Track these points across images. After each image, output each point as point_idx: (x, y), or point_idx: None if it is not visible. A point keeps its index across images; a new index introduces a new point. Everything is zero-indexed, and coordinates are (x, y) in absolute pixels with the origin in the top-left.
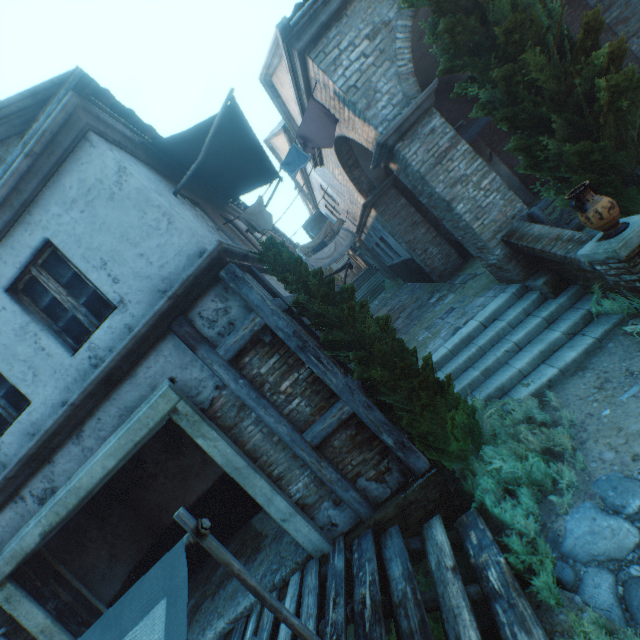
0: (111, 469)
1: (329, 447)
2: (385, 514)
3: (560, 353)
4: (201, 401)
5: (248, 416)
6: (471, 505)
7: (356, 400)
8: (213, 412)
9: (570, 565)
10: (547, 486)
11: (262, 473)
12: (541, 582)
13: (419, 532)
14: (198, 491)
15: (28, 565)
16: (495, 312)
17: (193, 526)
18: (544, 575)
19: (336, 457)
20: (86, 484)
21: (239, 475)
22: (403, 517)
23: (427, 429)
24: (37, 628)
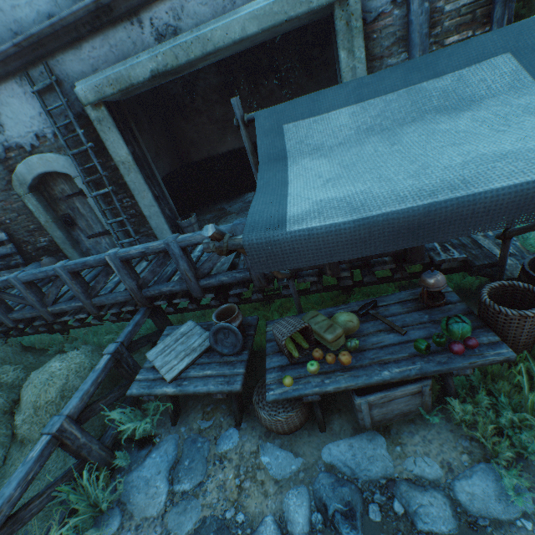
0: (248, 36)
1: None
2: None
3: None
4: (368, 9)
5: (397, 55)
6: None
7: None
8: (371, 30)
9: None
10: None
11: None
12: None
13: None
14: (230, 146)
15: (113, 106)
16: None
17: None
18: None
19: None
20: (217, 40)
21: None
22: None
23: None
24: (119, 158)
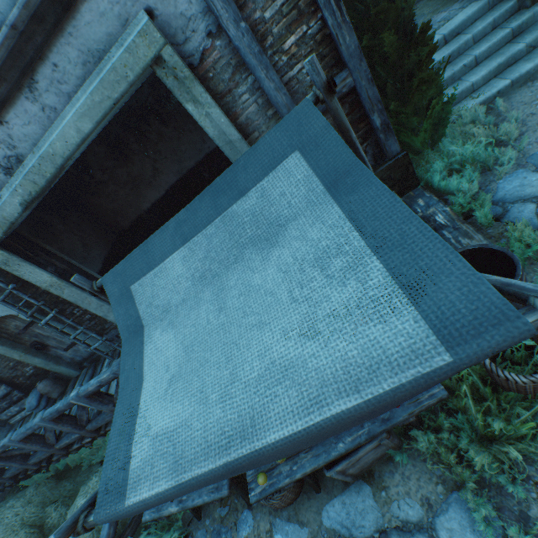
0: (88, 134)
1: None
2: None
3: (515, 67)
4: (189, 54)
5: (244, 82)
6: (420, 184)
7: (362, 70)
8: (204, 72)
9: (499, 206)
10: (488, 164)
11: None
12: (481, 215)
13: None
14: (151, 199)
15: (11, 240)
16: (462, 25)
17: (324, 80)
18: (485, 210)
19: None
20: (61, 151)
21: (230, 151)
22: None
23: (405, 118)
24: (45, 284)
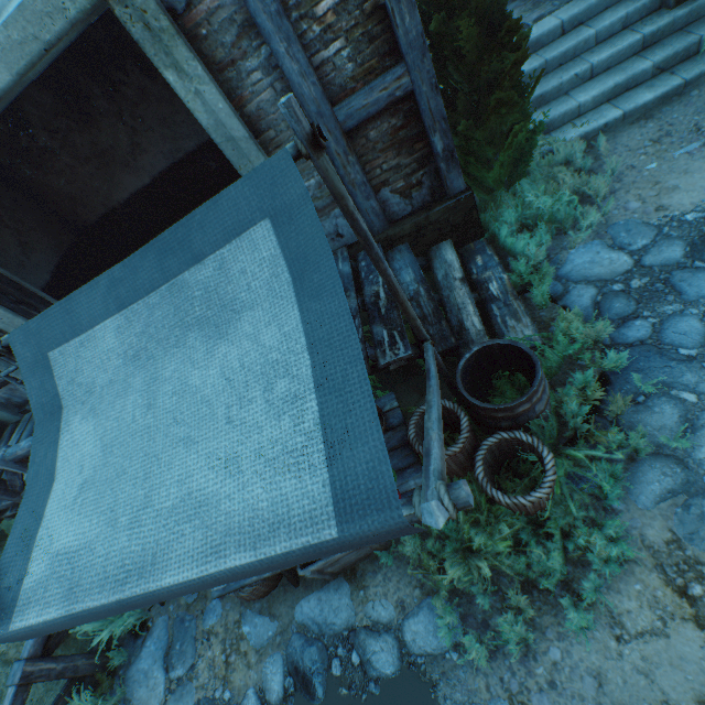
0: (5, 90)
1: (362, 139)
2: (400, 232)
3: (634, 93)
4: None
5: (255, 52)
6: (484, 235)
7: (424, 70)
8: (192, 24)
9: (562, 284)
10: (565, 226)
11: (266, 156)
12: (538, 292)
13: (424, 254)
14: (130, 188)
15: None
16: (588, 11)
17: (308, 130)
18: (543, 287)
19: (366, 155)
20: None
21: (233, 152)
22: (416, 237)
23: (478, 145)
24: None
